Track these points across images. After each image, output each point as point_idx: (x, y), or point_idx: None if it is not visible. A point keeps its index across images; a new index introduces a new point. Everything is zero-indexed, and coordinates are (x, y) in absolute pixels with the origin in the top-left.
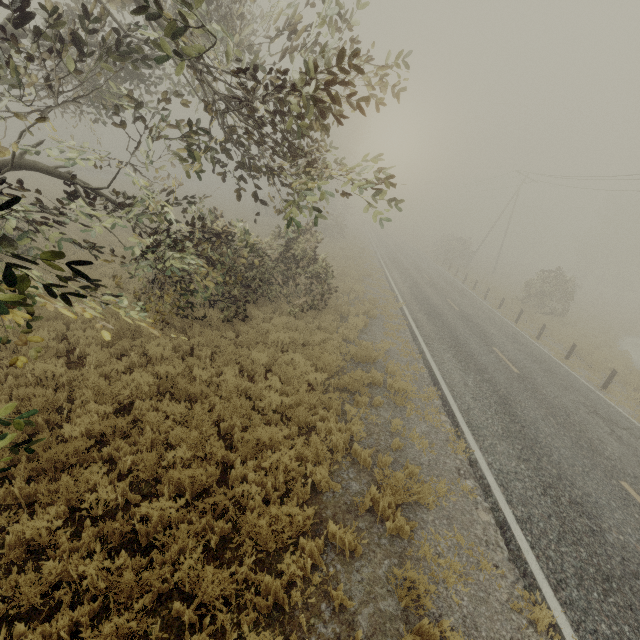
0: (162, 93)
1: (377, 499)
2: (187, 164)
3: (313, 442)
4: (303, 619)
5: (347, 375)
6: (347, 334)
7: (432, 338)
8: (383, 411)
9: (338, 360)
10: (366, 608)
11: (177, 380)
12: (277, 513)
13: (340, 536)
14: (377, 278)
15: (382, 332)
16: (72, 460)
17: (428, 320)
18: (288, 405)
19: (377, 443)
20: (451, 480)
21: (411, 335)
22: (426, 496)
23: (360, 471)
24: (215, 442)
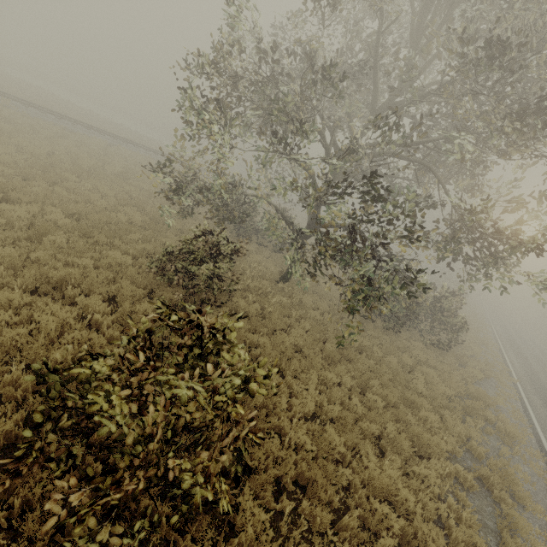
0: (436, 221)
1: (487, 476)
2: (438, 254)
3: (447, 422)
4: (444, 487)
5: (464, 402)
6: (465, 377)
7: (545, 420)
8: (492, 439)
9: (461, 388)
10: (476, 514)
11: (369, 348)
12: (430, 438)
13: (463, 474)
14: (492, 349)
15: (494, 391)
16: (336, 359)
17: (543, 405)
18: (425, 396)
19: (486, 453)
20: (546, 511)
21: (522, 407)
22: (523, 503)
23: (473, 458)
24: (393, 388)
